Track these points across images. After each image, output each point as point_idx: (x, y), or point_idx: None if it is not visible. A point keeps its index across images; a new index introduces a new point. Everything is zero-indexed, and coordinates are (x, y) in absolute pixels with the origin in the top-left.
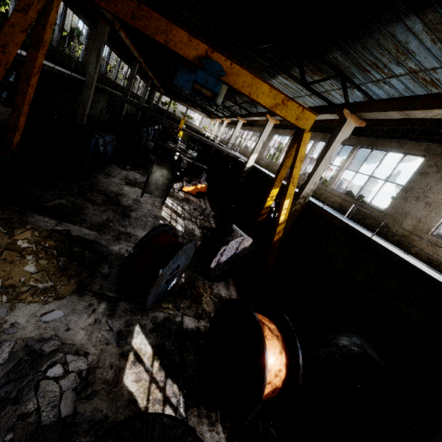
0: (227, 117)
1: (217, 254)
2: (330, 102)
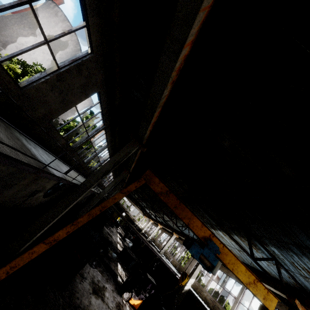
0: (161, 224)
1: None
2: (271, 277)
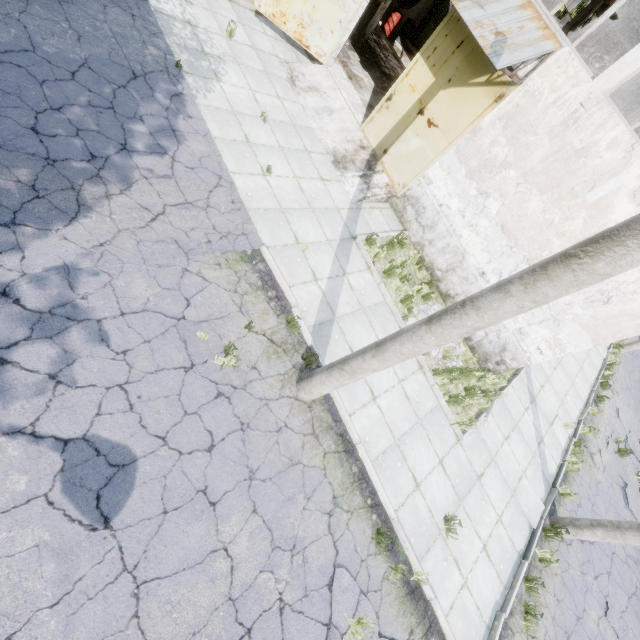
0: None
1: None
2: None
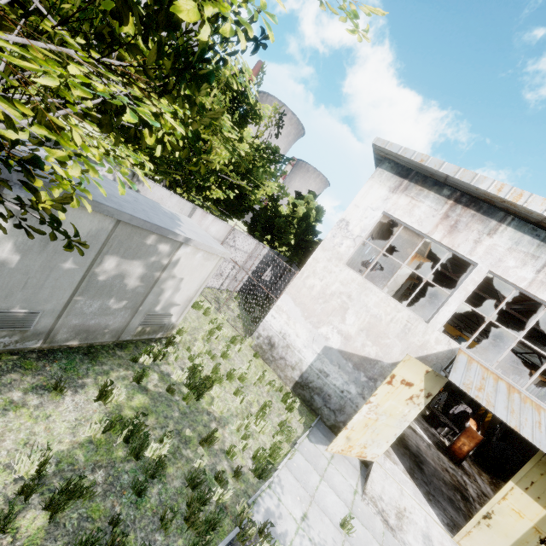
0: None
1: (453, 407)
2: (530, 364)
